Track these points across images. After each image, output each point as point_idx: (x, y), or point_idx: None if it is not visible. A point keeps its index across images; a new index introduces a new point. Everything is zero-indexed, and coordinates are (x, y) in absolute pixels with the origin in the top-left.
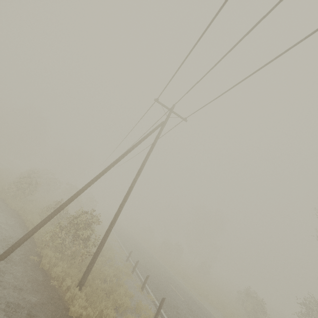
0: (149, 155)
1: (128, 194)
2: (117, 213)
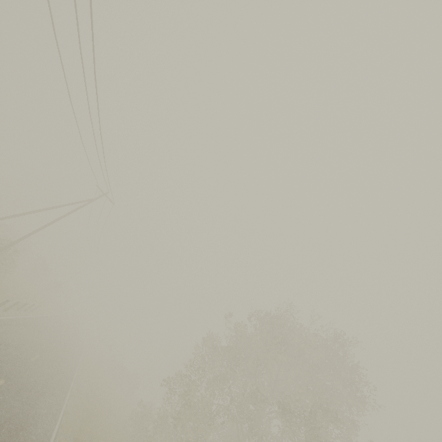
0: (68, 214)
1: (38, 230)
2: (22, 237)
